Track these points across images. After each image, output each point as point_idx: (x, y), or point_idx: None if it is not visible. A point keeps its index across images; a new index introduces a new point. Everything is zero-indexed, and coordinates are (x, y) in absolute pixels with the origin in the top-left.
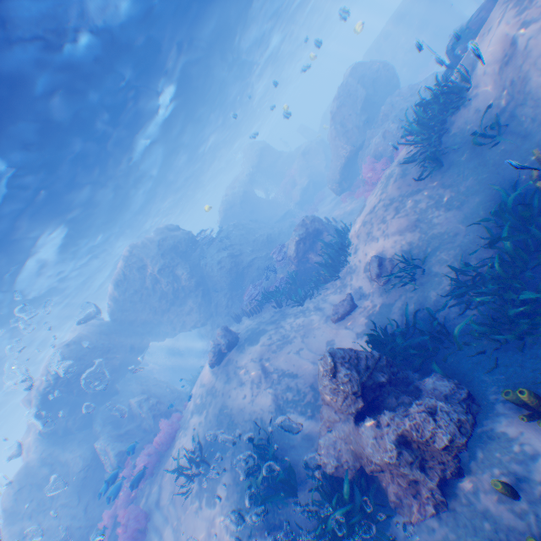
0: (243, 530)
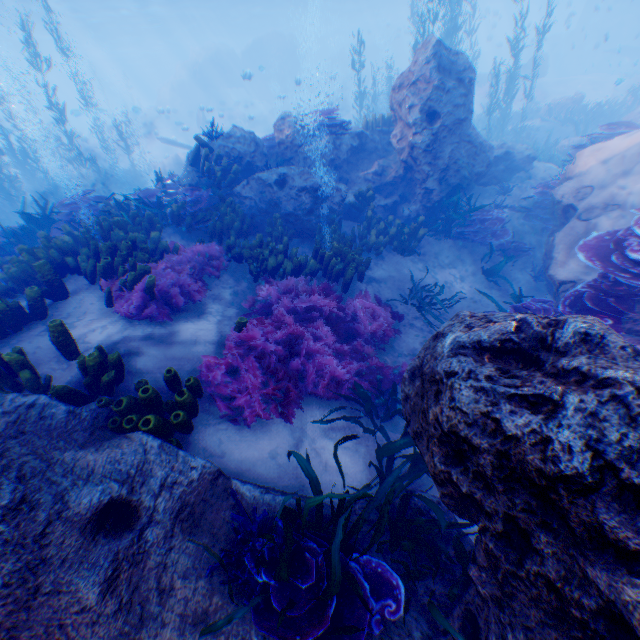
0: None
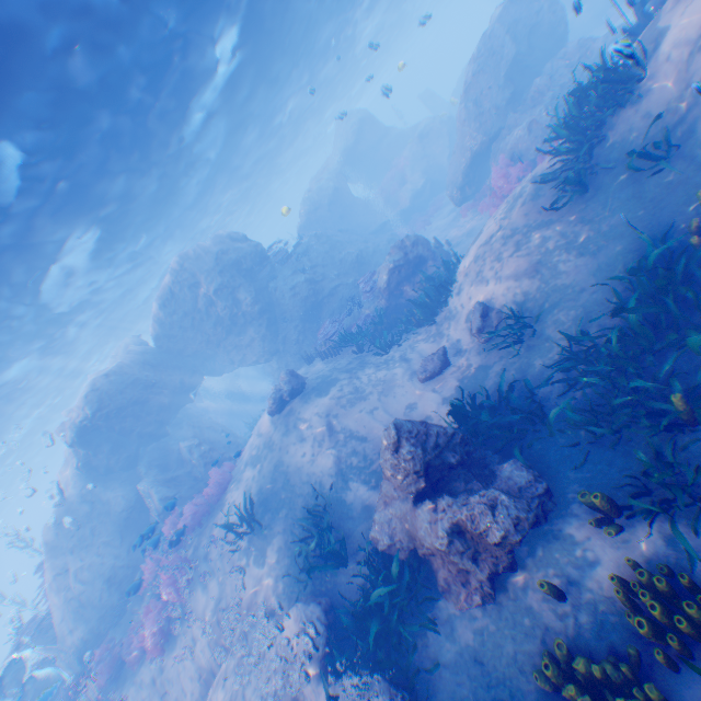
0: (289, 592)
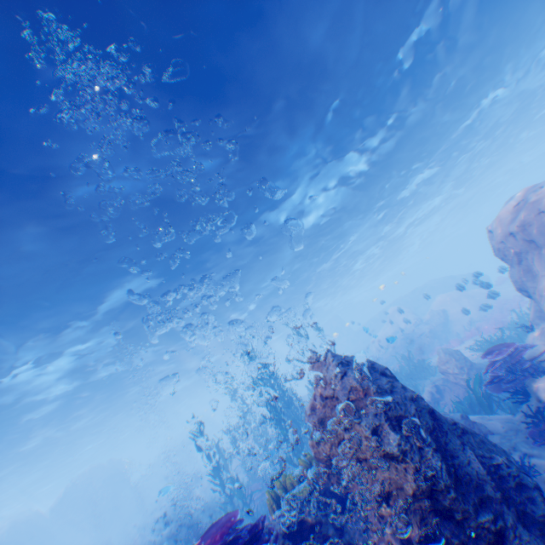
0: None
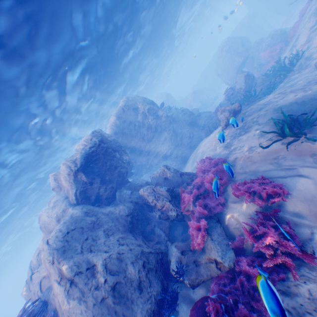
0: None
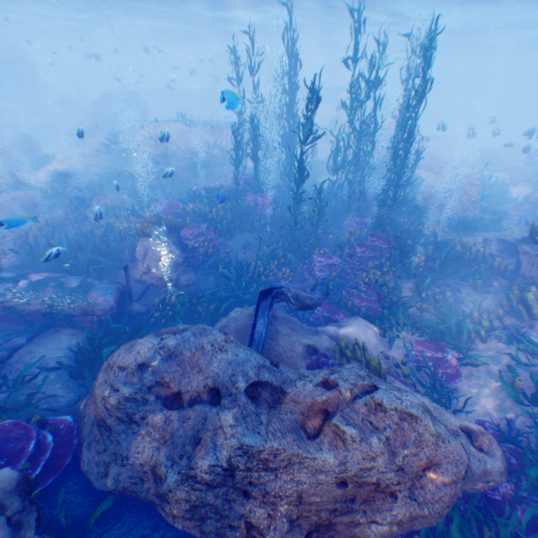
0: None
